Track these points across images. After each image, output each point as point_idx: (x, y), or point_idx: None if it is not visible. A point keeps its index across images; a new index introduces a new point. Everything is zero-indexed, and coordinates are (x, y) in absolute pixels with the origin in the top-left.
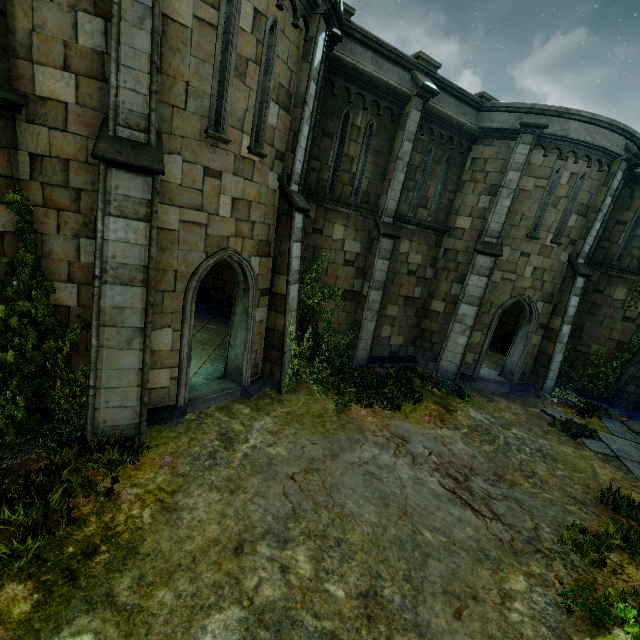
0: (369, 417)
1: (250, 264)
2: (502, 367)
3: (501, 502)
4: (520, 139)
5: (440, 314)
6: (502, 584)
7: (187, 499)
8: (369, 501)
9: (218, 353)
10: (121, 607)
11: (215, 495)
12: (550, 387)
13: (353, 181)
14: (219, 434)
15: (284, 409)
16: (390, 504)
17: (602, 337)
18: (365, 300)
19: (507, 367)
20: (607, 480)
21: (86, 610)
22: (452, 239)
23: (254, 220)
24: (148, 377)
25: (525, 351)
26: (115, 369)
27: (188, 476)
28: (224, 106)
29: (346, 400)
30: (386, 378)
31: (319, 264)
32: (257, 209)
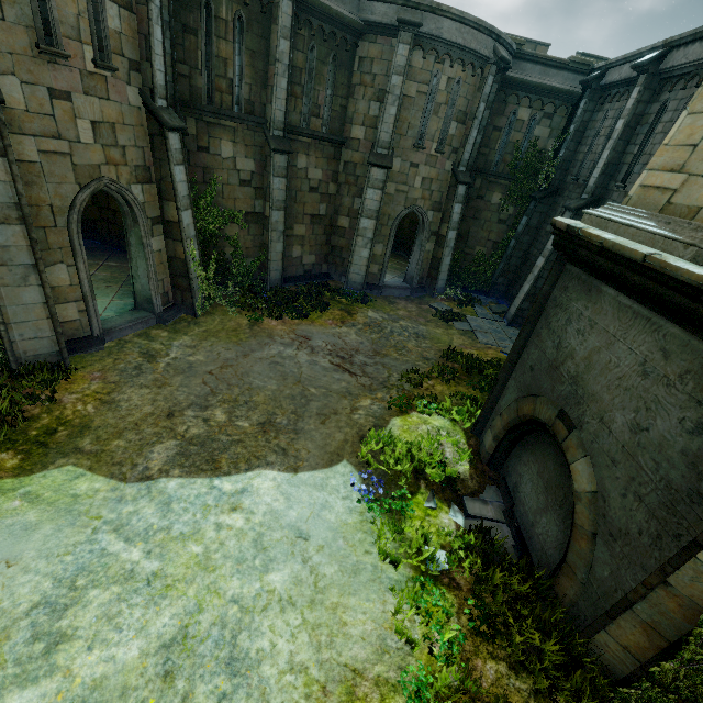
0: (279, 326)
1: (131, 193)
2: (405, 274)
3: (372, 367)
4: (400, 38)
5: (346, 230)
6: (355, 405)
7: (122, 395)
8: (272, 378)
9: (126, 289)
10: (88, 452)
11: (146, 390)
12: (442, 287)
13: (232, 88)
14: (141, 354)
15: (201, 329)
16: (288, 378)
17: (483, 239)
18: (268, 221)
19: (409, 274)
20: (457, 345)
21: (62, 457)
22: (350, 151)
23: (123, 144)
24: (55, 310)
25: (421, 258)
26: (19, 305)
27: (119, 383)
28: (50, 12)
29: (259, 316)
30: (298, 294)
31: (212, 186)
32: (124, 132)
